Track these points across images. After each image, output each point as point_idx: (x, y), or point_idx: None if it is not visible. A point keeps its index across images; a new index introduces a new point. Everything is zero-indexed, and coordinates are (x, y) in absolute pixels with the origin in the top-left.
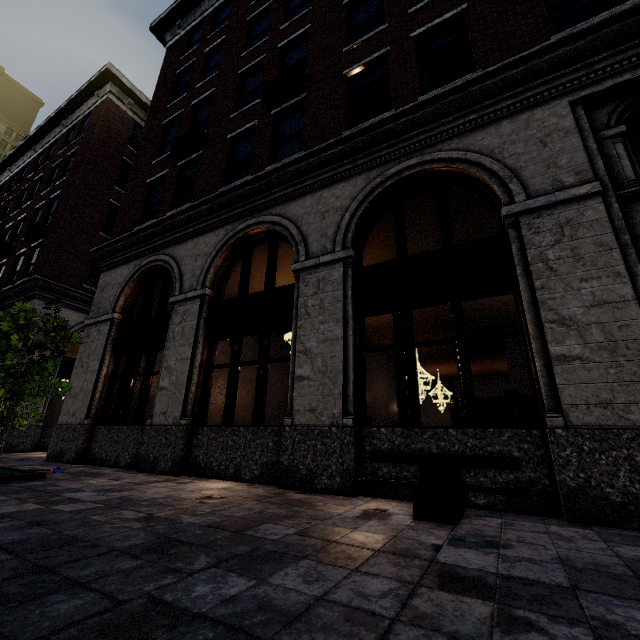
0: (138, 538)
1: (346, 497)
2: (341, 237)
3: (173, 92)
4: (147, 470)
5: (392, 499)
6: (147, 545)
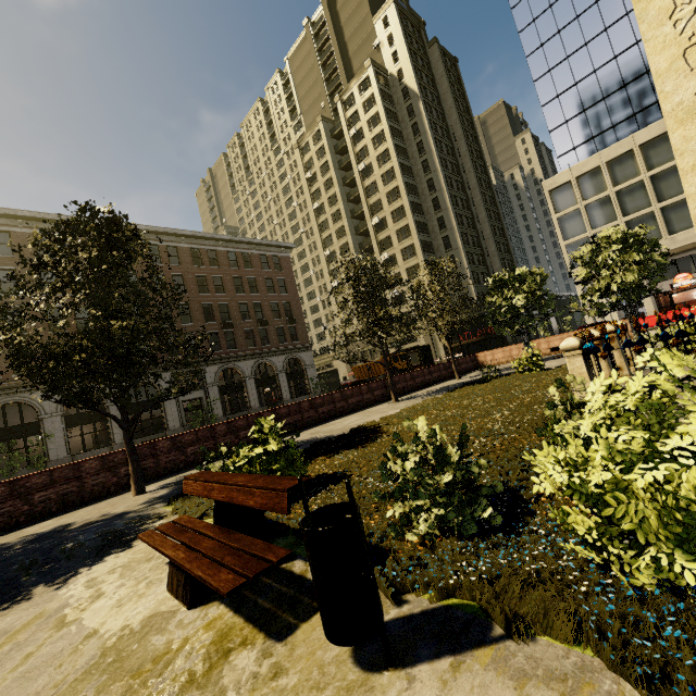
0: None
1: None
2: None
3: None
4: None
5: None
6: None
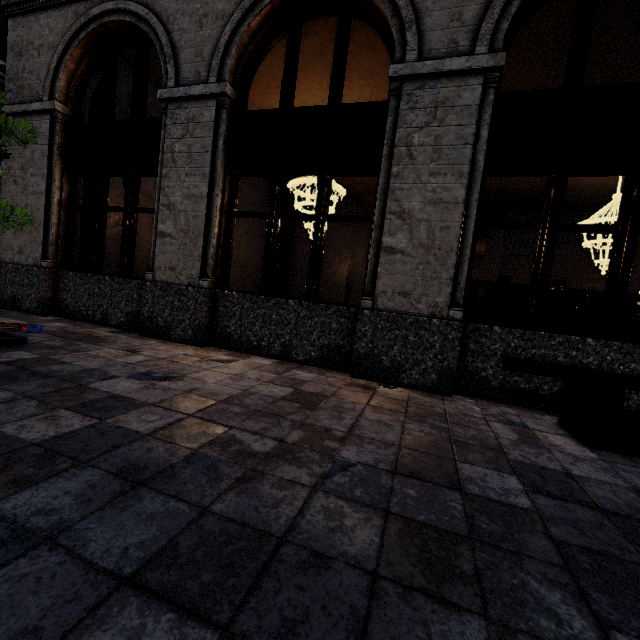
0: (355, 521)
1: (444, 396)
2: (491, 26)
3: None
4: (157, 335)
5: (493, 401)
6: (400, 547)
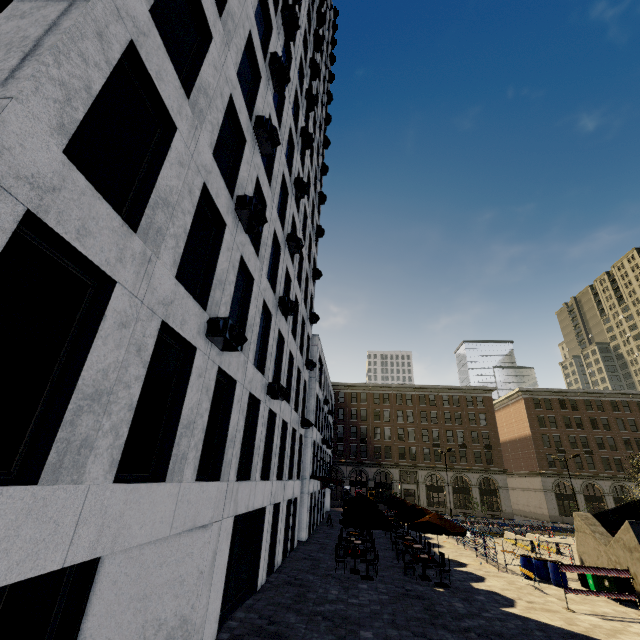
0: None
1: None
2: (611, 492)
3: (538, 422)
4: None
5: None
6: None
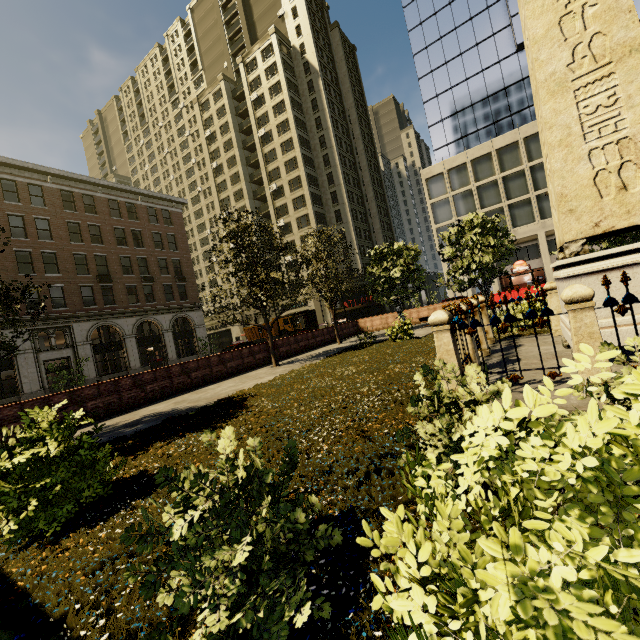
0: None
1: None
2: None
3: None
4: None
5: None
6: None
